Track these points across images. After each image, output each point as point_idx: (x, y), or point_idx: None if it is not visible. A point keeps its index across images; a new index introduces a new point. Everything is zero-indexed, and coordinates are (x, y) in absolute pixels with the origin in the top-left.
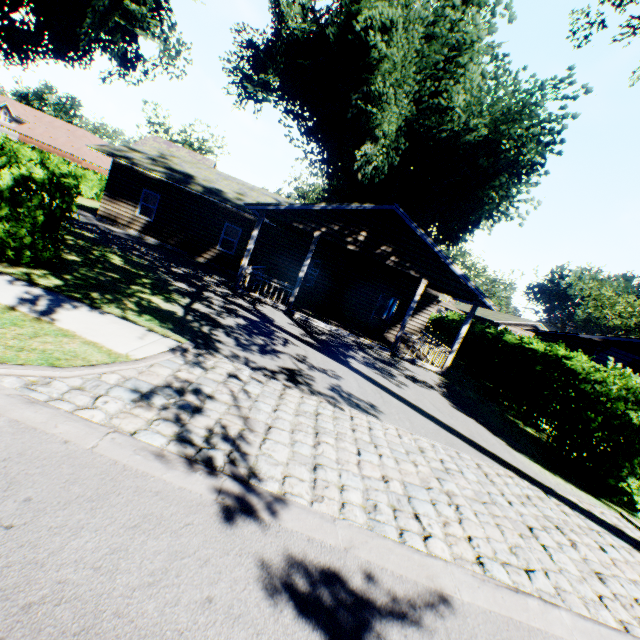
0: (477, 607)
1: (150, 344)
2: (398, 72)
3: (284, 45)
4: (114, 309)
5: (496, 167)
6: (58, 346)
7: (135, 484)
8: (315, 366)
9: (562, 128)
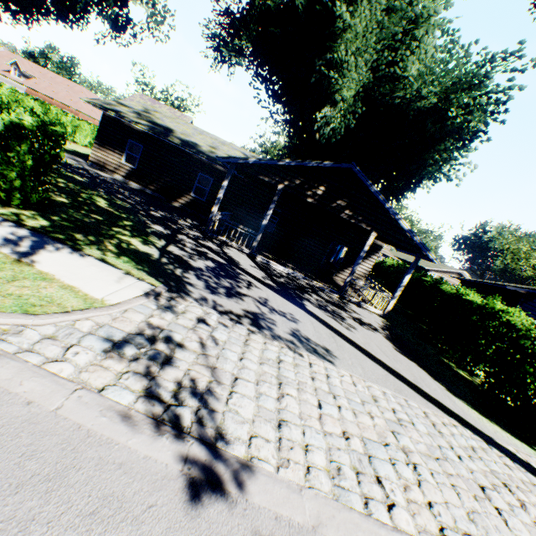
0: None
1: (125, 288)
2: (359, 41)
3: (257, 14)
4: (95, 251)
5: (443, 132)
6: (35, 291)
7: (98, 454)
8: (275, 309)
9: (508, 98)
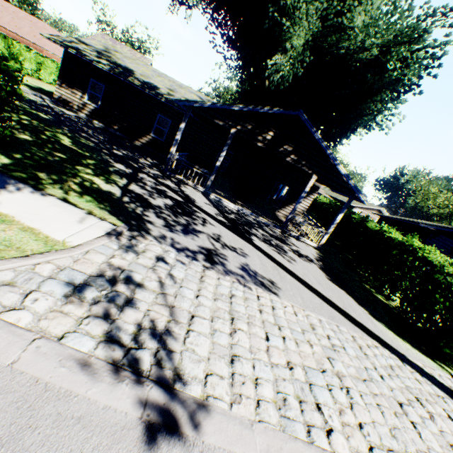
0: None
1: (87, 228)
2: None
3: None
4: (58, 190)
5: (381, 84)
6: None
7: (55, 410)
8: (227, 245)
9: (444, 54)
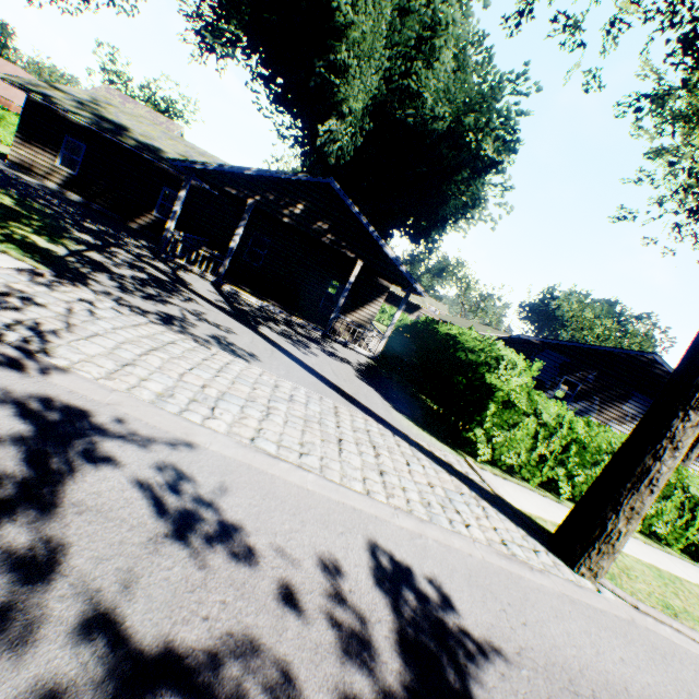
0: (220, 454)
1: None
2: (367, 43)
3: None
4: None
5: (458, 160)
6: None
7: None
8: (209, 321)
9: (515, 125)
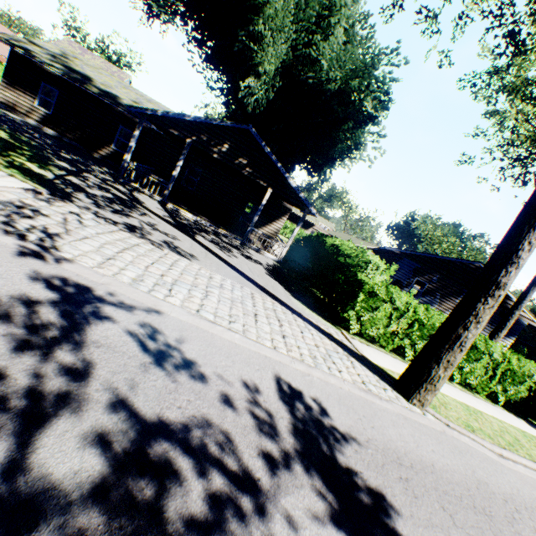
0: (178, 319)
1: (6, 181)
2: (278, 19)
3: None
4: None
5: (345, 114)
6: None
7: None
8: (160, 230)
9: (388, 89)
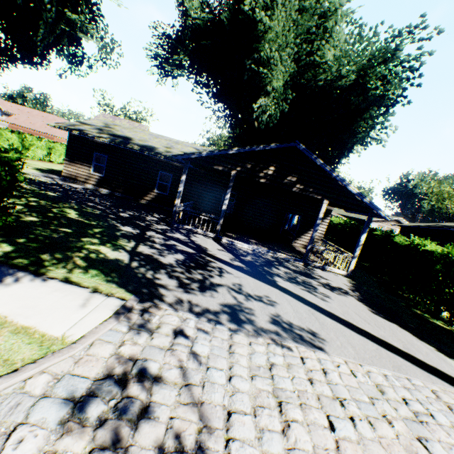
0: None
1: (92, 312)
2: (280, 39)
3: (189, 32)
4: (61, 270)
5: (366, 103)
6: None
7: None
8: (251, 294)
9: (421, 64)
